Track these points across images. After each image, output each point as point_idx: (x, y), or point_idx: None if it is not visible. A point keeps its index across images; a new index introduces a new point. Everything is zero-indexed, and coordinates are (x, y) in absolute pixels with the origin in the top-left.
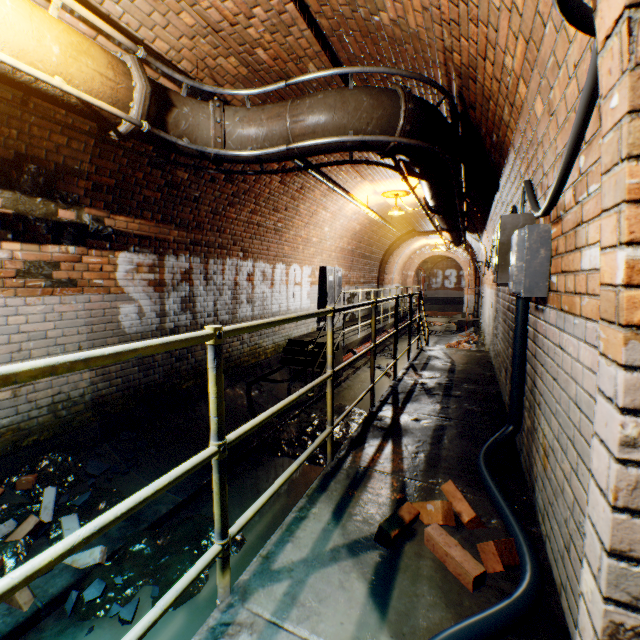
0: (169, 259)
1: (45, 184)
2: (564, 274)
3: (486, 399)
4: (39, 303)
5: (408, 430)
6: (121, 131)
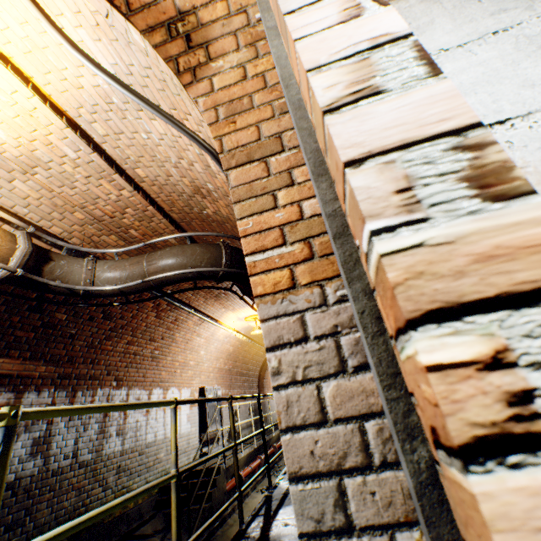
0: (29, 395)
1: None
2: None
3: None
4: None
5: (277, 539)
6: None
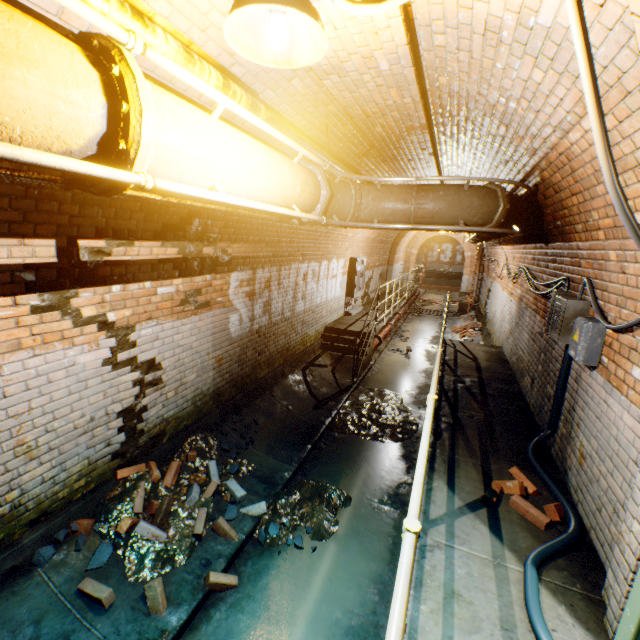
0: (258, 272)
1: (201, 231)
2: (615, 365)
3: (513, 398)
4: (189, 322)
5: (468, 425)
6: (303, 221)
